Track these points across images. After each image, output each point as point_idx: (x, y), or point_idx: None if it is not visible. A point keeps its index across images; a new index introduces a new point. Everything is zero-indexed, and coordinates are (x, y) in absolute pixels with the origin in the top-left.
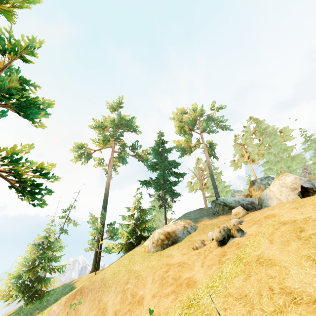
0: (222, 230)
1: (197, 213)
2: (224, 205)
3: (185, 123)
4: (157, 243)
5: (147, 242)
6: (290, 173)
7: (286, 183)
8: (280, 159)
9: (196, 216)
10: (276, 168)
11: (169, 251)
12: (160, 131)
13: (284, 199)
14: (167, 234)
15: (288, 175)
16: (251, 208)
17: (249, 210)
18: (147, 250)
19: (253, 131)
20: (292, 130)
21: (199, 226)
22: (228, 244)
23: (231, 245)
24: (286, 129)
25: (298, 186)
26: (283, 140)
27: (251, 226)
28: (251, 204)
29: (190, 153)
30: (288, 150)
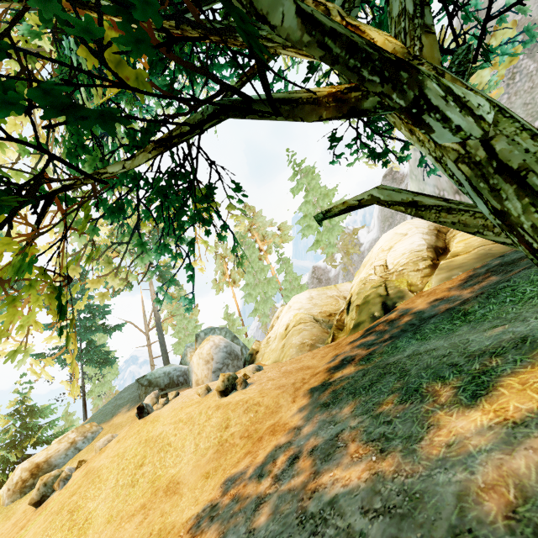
0: (42, 486)
1: (132, 391)
2: (148, 386)
3: (105, 248)
4: (15, 488)
5: (3, 489)
6: (267, 301)
7: (203, 353)
8: (258, 281)
9: (124, 400)
10: (255, 293)
11: (25, 500)
12: (74, 250)
13: (200, 375)
14: (35, 468)
15: (209, 340)
16: (182, 382)
17: (179, 384)
18: (2, 502)
19: (248, 227)
20: (290, 226)
21: (104, 429)
22: (44, 504)
23: (43, 506)
24: (284, 225)
25: (210, 358)
26: (282, 241)
27: (81, 468)
28: (182, 376)
29: (131, 287)
30: (264, 270)
